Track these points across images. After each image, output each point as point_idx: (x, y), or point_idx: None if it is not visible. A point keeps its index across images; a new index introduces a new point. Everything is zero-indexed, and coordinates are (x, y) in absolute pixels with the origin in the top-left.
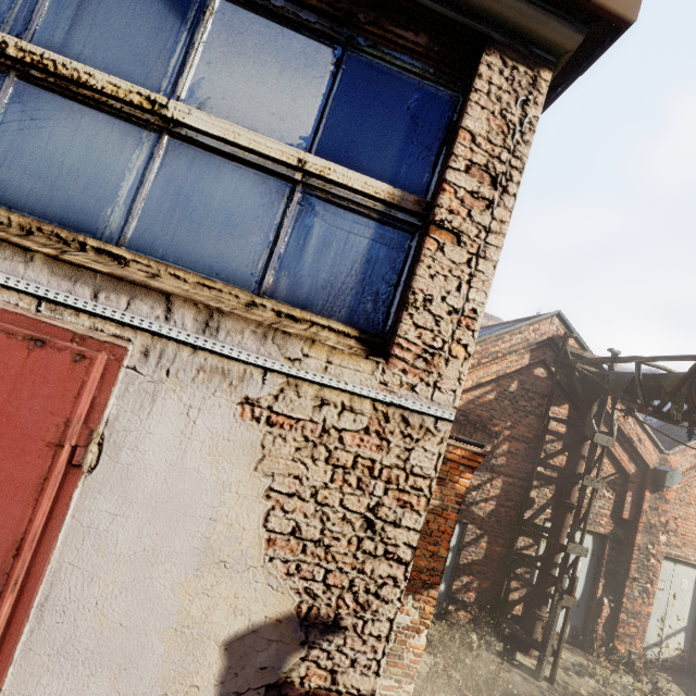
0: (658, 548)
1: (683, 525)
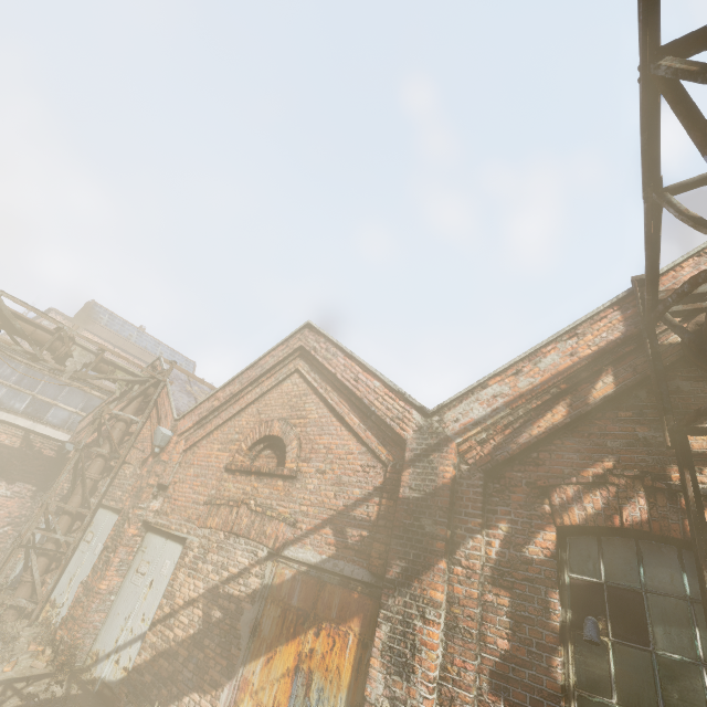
0: (135, 511)
1: (179, 489)
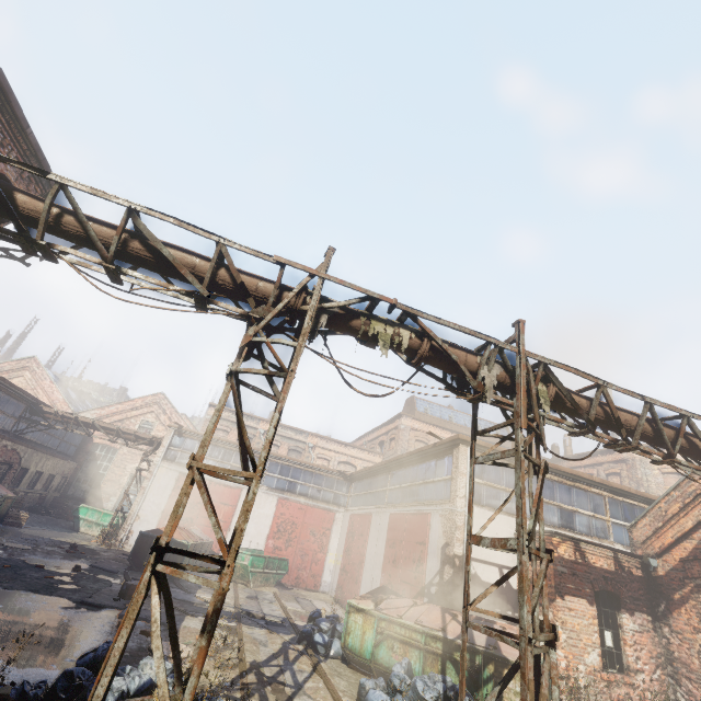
0: None
1: None
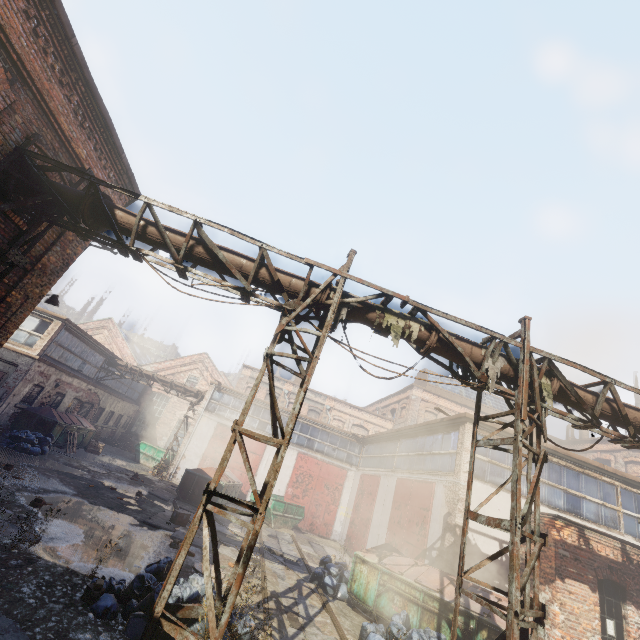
0: None
1: None
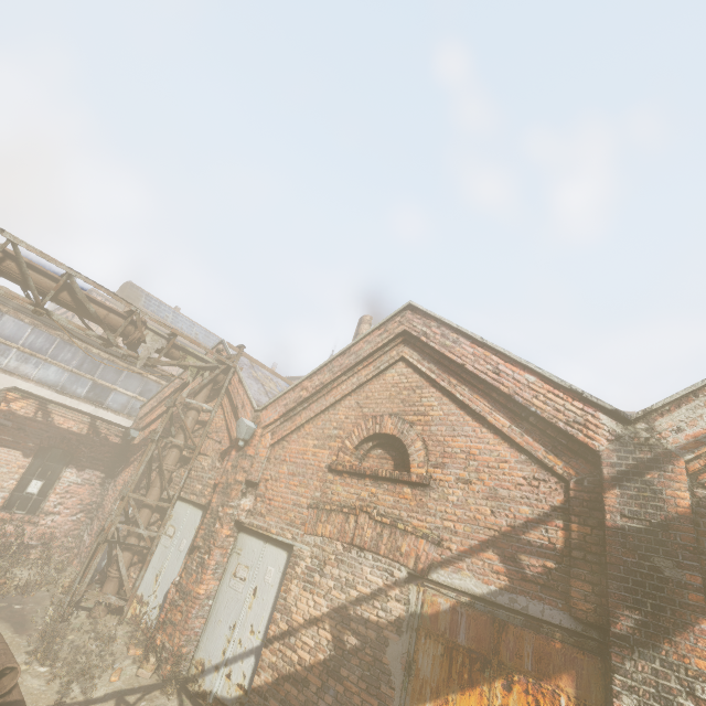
0: (226, 510)
1: (273, 488)
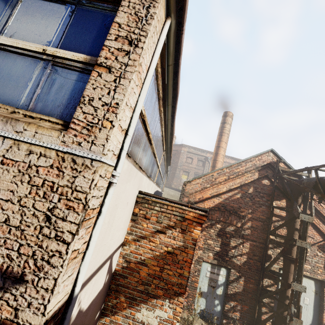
0: None
1: None
